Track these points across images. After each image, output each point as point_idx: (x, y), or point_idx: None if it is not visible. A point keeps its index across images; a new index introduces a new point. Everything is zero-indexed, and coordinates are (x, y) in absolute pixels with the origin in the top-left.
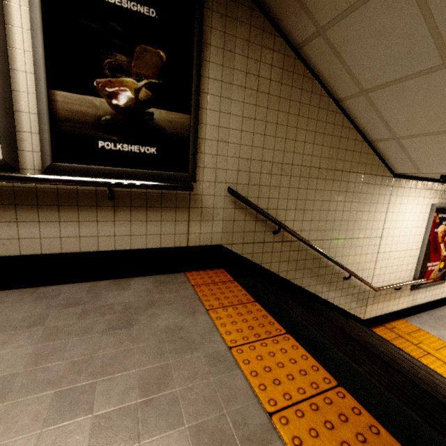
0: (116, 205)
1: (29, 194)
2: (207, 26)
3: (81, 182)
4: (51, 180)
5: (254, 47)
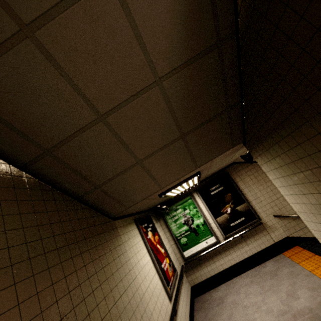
0: (244, 239)
1: (224, 247)
2: (233, 179)
3: (234, 238)
4: (228, 241)
5: (248, 172)
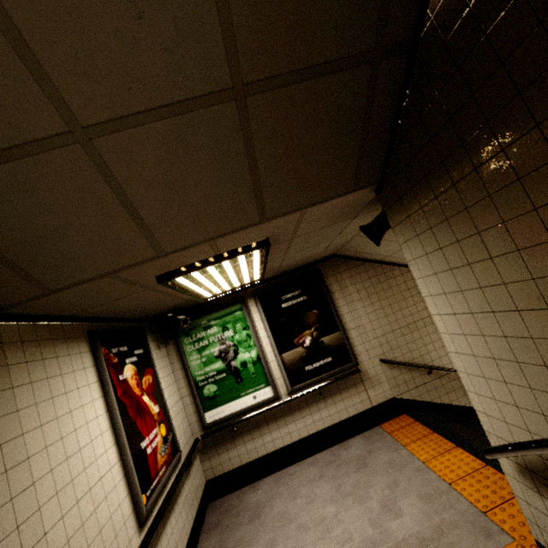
0: (324, 397)
1: (286, 408)
2: (328, 285)
3: (307, 393)
4: (295, 397)
5: (355, 277)
